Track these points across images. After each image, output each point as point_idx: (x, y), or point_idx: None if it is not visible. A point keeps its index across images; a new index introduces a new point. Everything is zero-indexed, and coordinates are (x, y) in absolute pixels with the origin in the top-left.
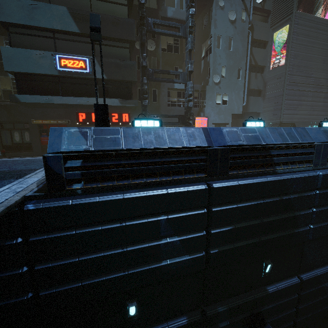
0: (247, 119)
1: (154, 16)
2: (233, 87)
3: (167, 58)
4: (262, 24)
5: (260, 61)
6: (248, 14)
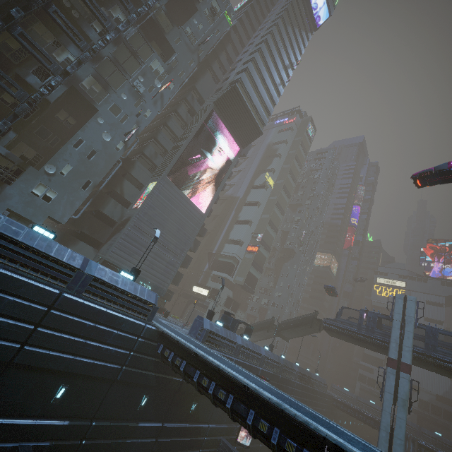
0: (82, 241)
1: (6, 65)
2: (70, 192)
3: (3, 110)
4: (144, 169)
5: (127, 195)
6: (126, 148)
